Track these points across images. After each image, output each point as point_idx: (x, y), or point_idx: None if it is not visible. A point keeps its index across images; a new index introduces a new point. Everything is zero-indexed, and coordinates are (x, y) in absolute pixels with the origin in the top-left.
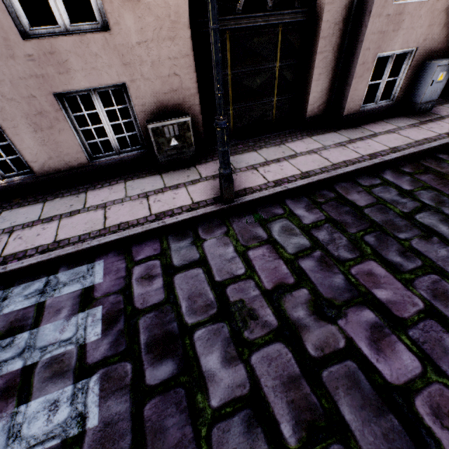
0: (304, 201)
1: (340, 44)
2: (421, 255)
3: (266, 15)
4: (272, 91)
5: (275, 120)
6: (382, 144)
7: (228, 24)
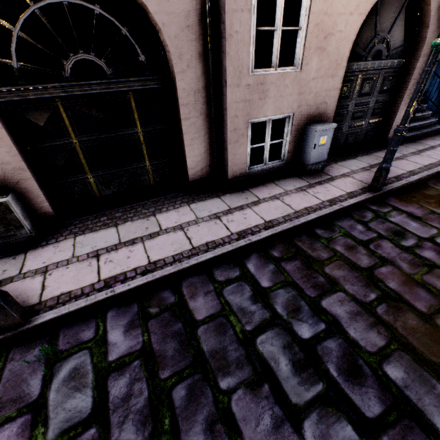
0: (131, 313)
1: (208, 110)
2: (235, 428)
3: (106, 83)
4: (142, 156)
5: (155, 183)
6: (259, 215)
7: (54, 91)
